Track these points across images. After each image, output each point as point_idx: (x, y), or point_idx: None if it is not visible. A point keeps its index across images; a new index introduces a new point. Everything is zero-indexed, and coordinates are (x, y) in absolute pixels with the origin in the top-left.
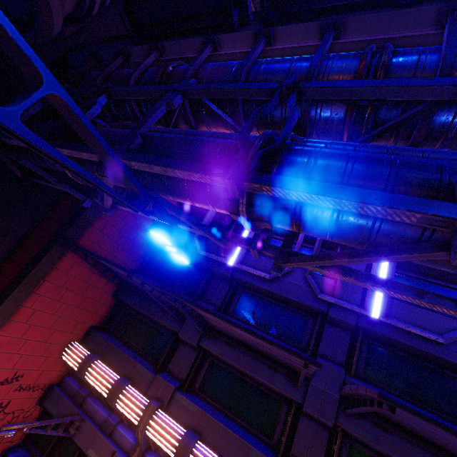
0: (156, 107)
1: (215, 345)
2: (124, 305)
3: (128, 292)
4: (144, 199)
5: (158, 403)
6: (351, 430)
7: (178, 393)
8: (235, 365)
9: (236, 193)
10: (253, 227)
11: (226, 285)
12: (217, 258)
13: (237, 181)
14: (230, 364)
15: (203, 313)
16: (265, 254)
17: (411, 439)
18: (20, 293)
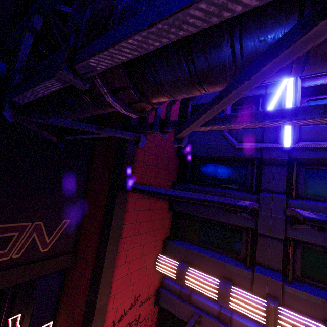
0: None
1: (308, 234)
2: (180, 213)
3: (181, 203)
4: None
5: (277, 303)
6: None
7: (288, 287)
8: None
9: None
10: None
11: (282, 168)
12: (266, 146)
13: None
14: None
15: None
16: None
17: None
18: (112, 246)
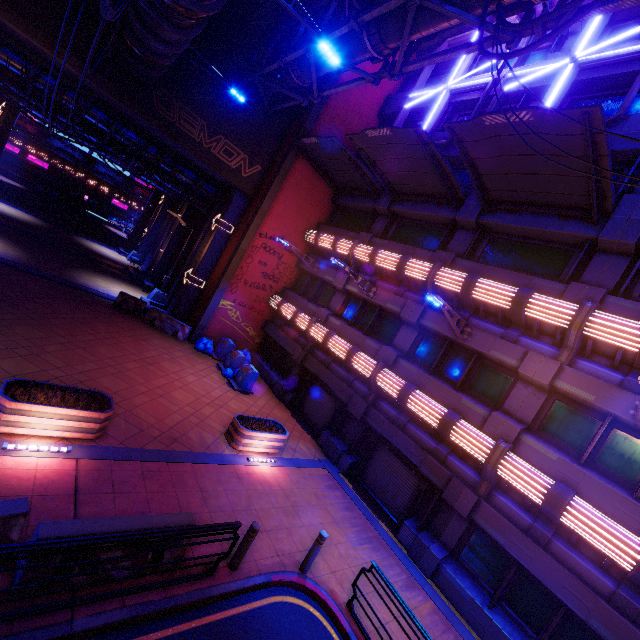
0: (330, 6)
1: (400, 205)
2: (340, 209)
3: (341, 196)
4: (317, 28)
5: (360, 240)
6: (488, 221)
7: (374, 238)
8: (413, 212)
9: (357, 28)
10: (377, 52)
11: None
12: None
13: (355, 21)
14: (411, 215)
15: (381, 162)
16: (393, 74)
17: (528, 208)
18: (279, 180)
